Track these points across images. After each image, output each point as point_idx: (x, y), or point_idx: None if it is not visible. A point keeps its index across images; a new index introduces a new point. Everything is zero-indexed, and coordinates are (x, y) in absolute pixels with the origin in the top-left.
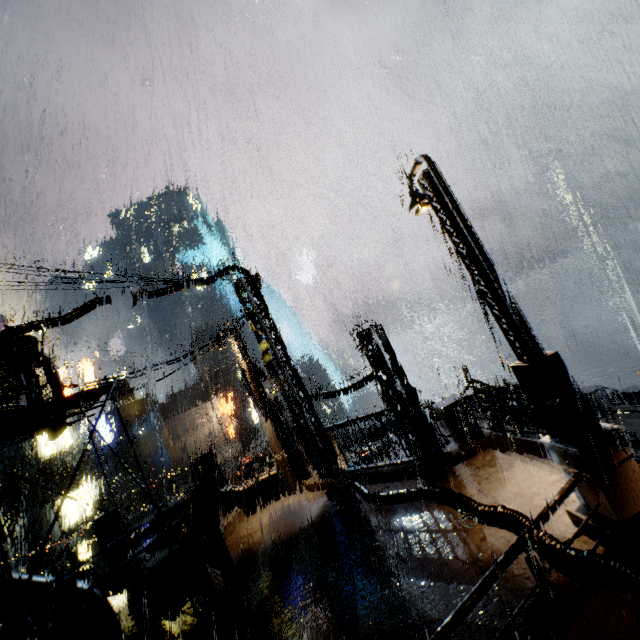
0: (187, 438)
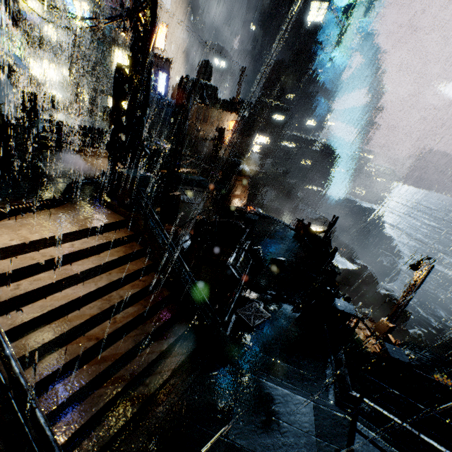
0: (204, 124)
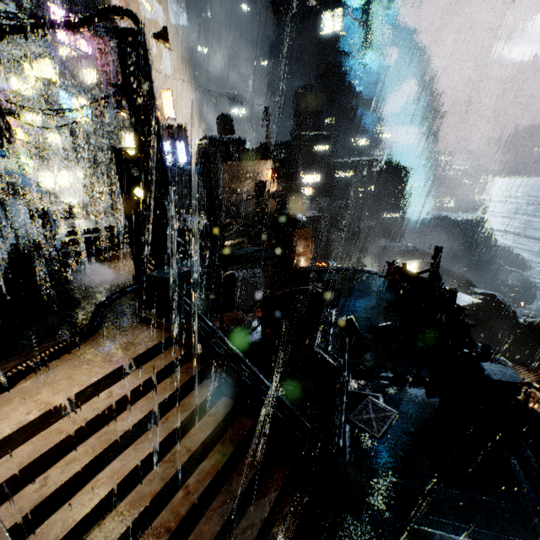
0: (240, 182)
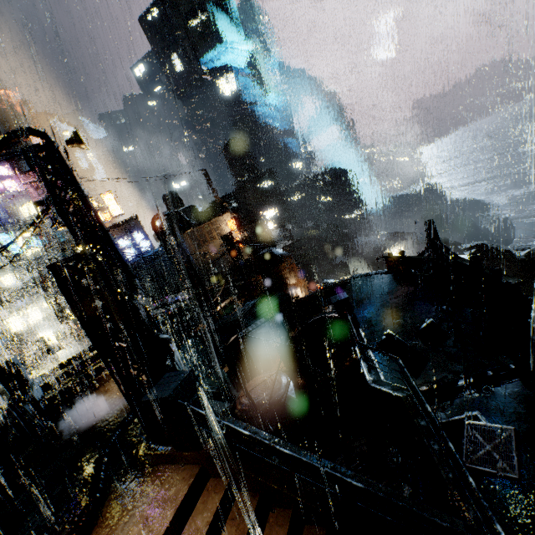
0: (207, 245)
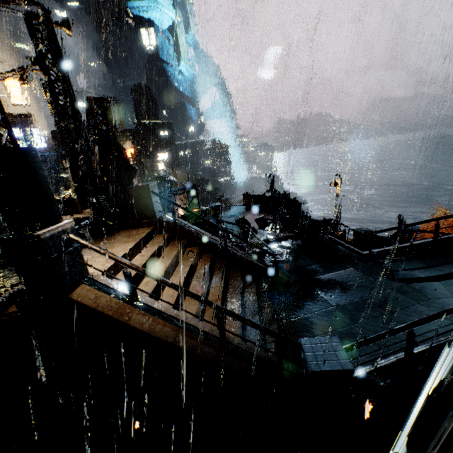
0: None
